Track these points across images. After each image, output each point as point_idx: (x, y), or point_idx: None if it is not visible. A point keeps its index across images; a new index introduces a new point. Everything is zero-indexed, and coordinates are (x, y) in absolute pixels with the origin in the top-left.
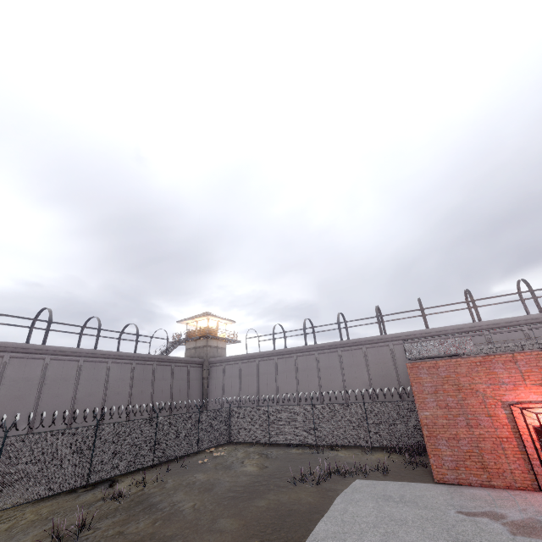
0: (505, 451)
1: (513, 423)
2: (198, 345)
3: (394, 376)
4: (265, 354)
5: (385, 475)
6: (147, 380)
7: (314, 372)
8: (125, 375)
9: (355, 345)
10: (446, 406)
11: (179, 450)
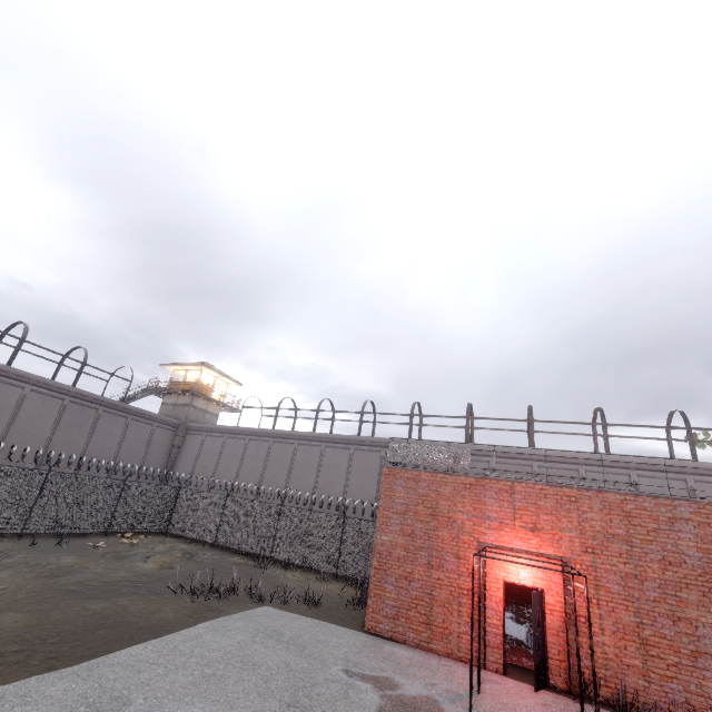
0: (460, 607)
1: (482, 573)
2: (179, 401)
3: None
4: (260, 432)
5: (311, 609)
6: (83, 428)
7: (313, 468)
8: (49, 413)
9: (373, 446)
10: (411, 534)
11: (75, 525)
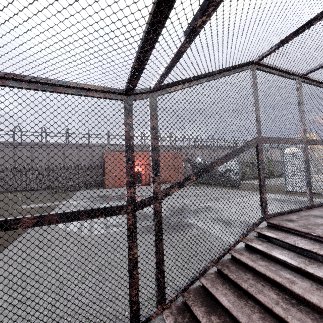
0: None
1: None
2: None
3: (90, 161)
4: (5, 143)
5: (89, 189)
6: None
7: (45, 157)
8: None
9: (74, 146)
10: (115, 166)
11: None
